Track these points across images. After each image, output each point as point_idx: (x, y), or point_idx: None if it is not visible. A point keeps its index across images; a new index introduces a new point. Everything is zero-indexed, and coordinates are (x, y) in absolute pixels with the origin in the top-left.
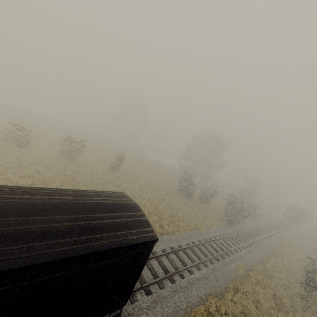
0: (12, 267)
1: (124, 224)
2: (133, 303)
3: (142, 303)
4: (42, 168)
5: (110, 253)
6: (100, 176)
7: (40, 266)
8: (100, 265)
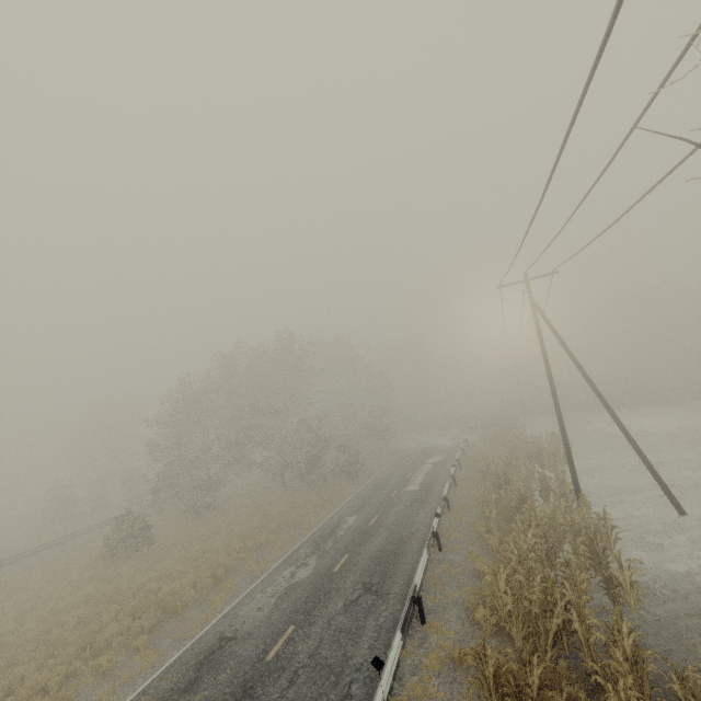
0: None
1: None
2: None
3: None
4: None
5: None
6: None
7: None
8: None
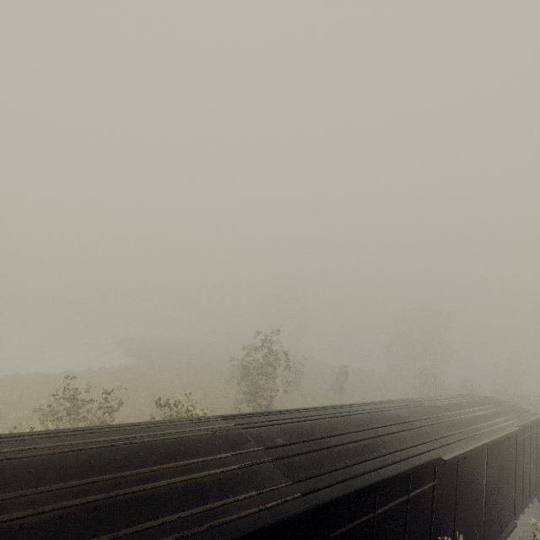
0: (522, 423)
1: (516, 408)
2: (533, 503)
3: (539, 503)
4: (295, 404)
5: (533, 424)
6: (341, 401)
7: (525, 424)
8: (532, 434)
